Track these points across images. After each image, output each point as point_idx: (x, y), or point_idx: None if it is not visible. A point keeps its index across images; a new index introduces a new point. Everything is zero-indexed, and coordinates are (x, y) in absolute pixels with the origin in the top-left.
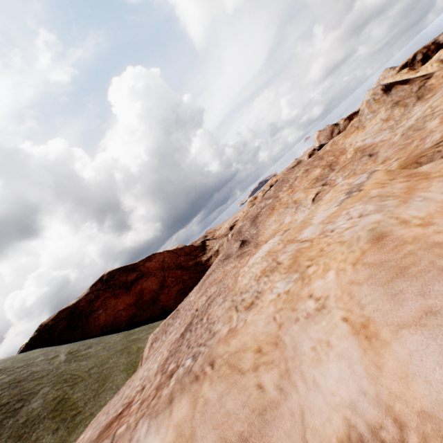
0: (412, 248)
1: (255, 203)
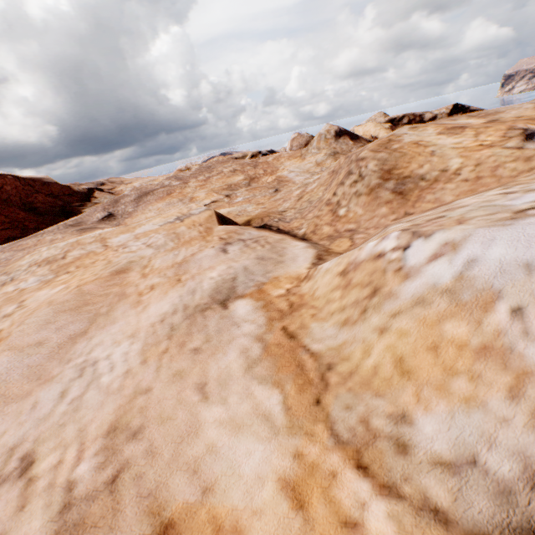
0: (116, 290)
1: None
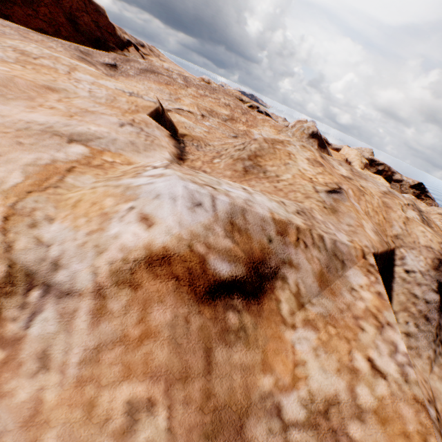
0: (33, 94)
1: None
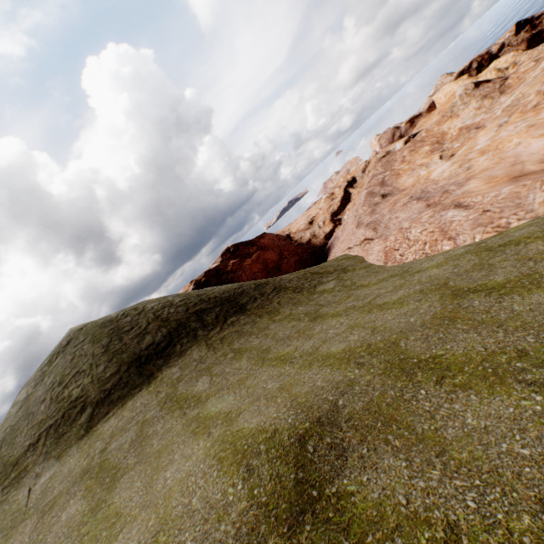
0: None
1: (335, 198)
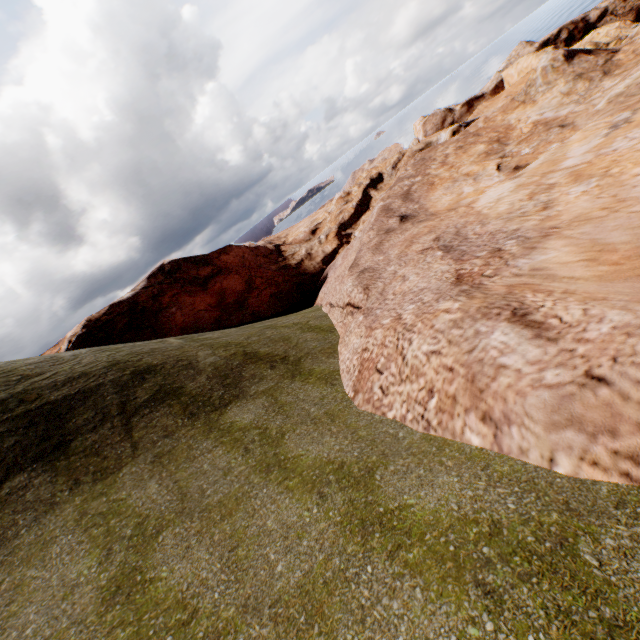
0: None
1: (350, 201)
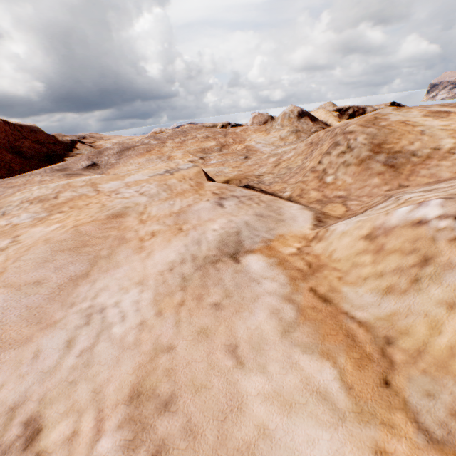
0: (114, 234)
1: None
